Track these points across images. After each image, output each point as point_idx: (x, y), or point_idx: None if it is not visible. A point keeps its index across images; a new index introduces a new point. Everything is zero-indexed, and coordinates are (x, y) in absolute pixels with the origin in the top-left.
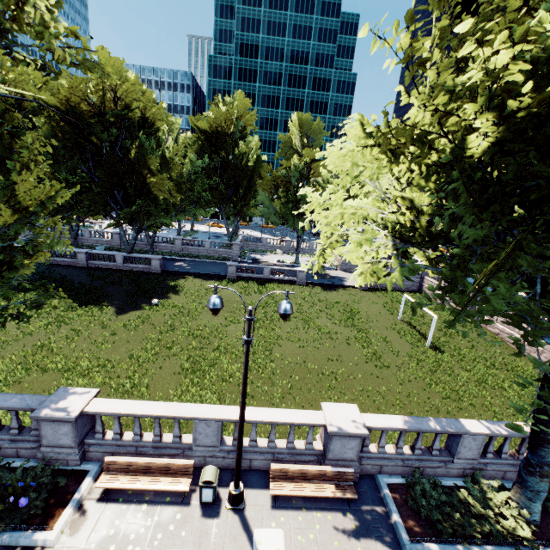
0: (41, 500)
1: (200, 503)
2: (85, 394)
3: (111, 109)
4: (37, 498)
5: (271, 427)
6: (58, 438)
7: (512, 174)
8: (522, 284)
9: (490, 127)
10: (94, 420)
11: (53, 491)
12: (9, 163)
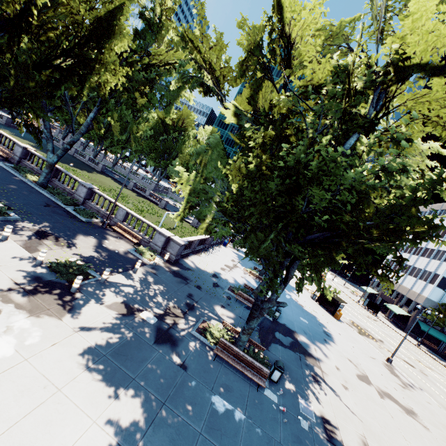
0: None
1: None
2: None
3: None
4: None
5: (9, 141)
6: None
7: None
8: None
9: None
10: None
11: None
12: None
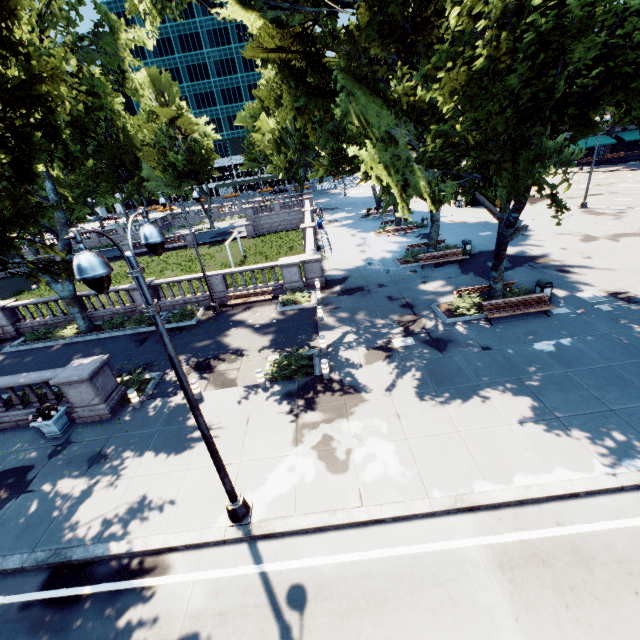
0: None
1: None
2: None
3: None
4: None
5: None
6: None
7: None
8: None
9: None
10: None
11: None
12: None
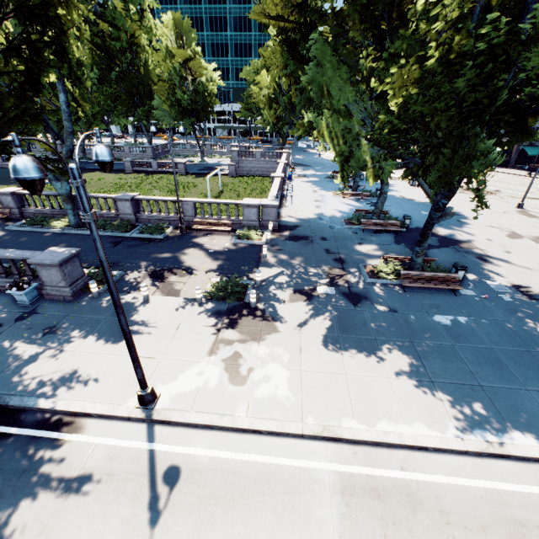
0: None
1: None
2: None
3: None
4: None
5: None
6: None
7: None
8: None
9: None
10: None
11: None
12: None
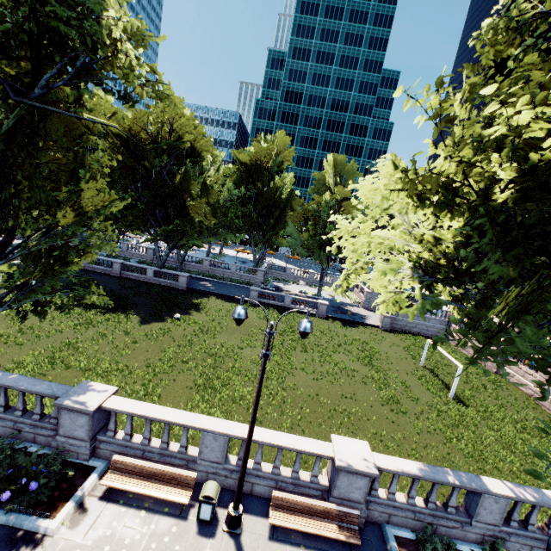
0: (49, 488)
1: (197, 519)
2: (105, 390)
3: (165, 139)
4: (45, 485)
5: (278, 452)
6: (74, 429)
7: (536, 219)
8: (547, 327)
9: (514, 174)
10: (109, 418)
11: (61, 481)
12: (81, 175)
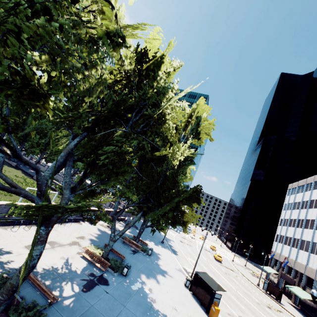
0: None
1: None
2: None
3: None
4: None
5: None
6: None
7: None
8: None
9: None
10: None
11: None
12: None
